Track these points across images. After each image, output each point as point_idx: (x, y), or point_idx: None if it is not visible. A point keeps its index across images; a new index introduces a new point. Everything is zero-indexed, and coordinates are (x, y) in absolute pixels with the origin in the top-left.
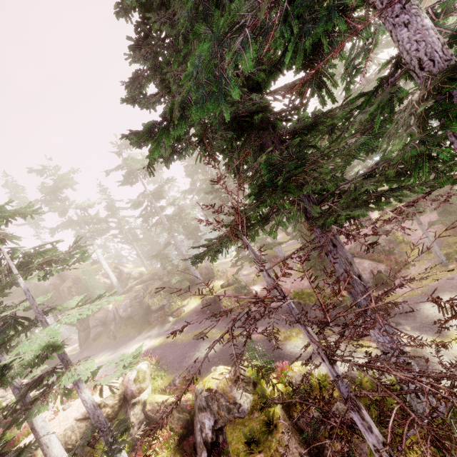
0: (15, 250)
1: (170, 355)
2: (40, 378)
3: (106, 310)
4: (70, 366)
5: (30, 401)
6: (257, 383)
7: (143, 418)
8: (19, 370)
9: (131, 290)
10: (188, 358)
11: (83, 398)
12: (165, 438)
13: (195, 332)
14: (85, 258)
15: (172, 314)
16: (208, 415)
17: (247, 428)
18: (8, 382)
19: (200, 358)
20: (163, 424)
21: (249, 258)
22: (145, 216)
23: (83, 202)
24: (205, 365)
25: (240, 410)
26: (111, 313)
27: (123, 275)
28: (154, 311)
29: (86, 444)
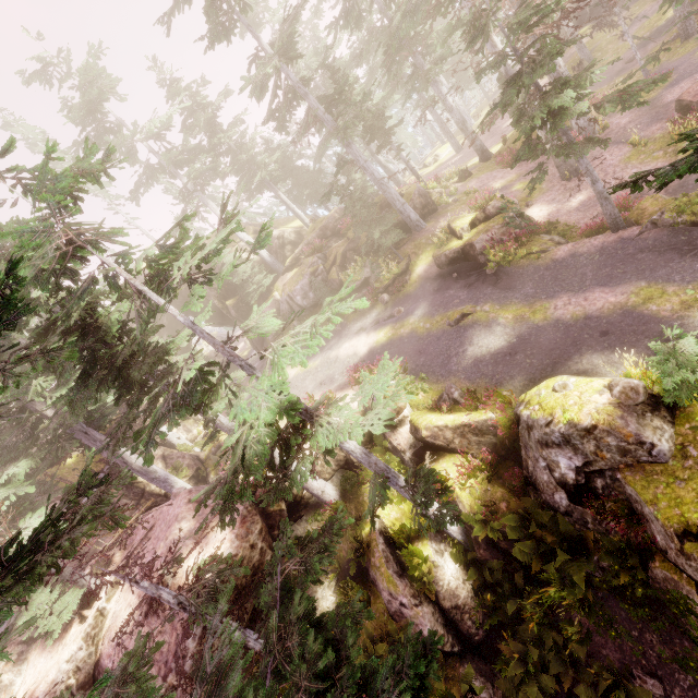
0: (126, 257)
1: (418, 356)
2: (282, 441)
3: (273, 302)
4: (316, 419)
5: (280, 463)
6: (673, 404)
7: (415, 441)
8: (261, 448)
9: (297, 265)
10: (456, 358)
11: (347, 449)
12: (469, 469)
13: (449, 315)
14: (262, 241)
15: (387, 290)
16: (565, 453)
17: (693, 486)
18: (256, 468)
19: (481, 357)
20: (454, 451)
21: (562, 148)
22: (280, 115)
23: (150, 122)
24: (500, 368)
25: (655, 452)
26: (284, 305)
27: (273, 242)
28: (354, 291)
29: (345, 470)
